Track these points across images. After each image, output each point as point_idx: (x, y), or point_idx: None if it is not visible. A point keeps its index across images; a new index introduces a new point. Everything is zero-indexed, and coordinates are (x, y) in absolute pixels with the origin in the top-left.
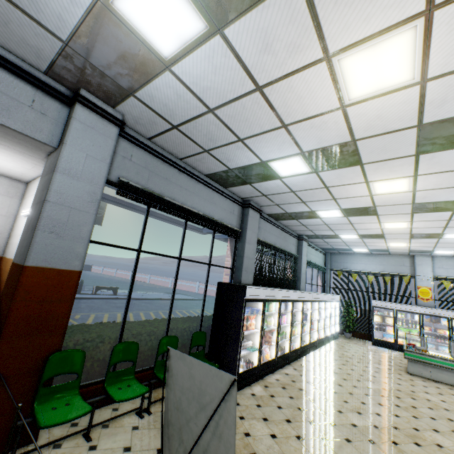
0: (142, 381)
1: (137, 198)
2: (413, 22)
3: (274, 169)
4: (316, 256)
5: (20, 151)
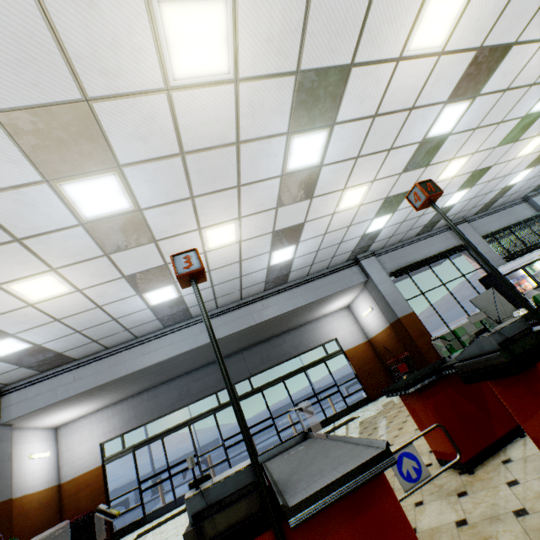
0: None
1: (402, 273)
2: (450, 162)
3: (448, 205)
4: None
5: (354, 291)
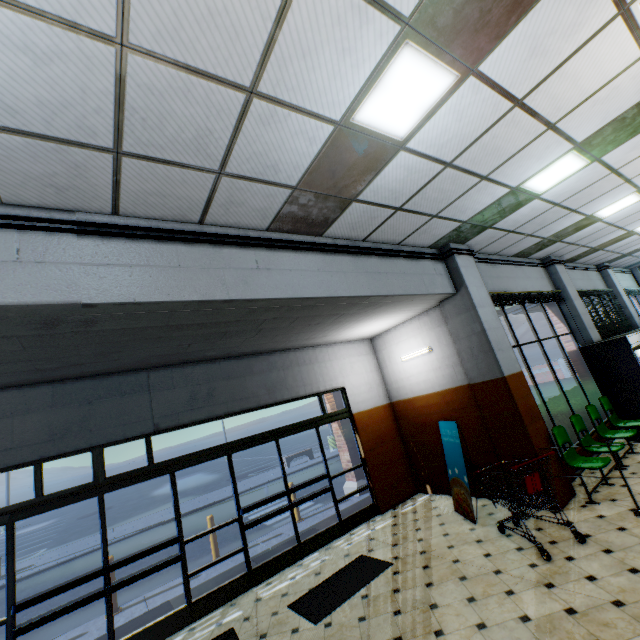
0: (585, 452)
1: (502, 302)
2: None
3: (597, 216)
4: (624, 280)
5: (416, 309)
